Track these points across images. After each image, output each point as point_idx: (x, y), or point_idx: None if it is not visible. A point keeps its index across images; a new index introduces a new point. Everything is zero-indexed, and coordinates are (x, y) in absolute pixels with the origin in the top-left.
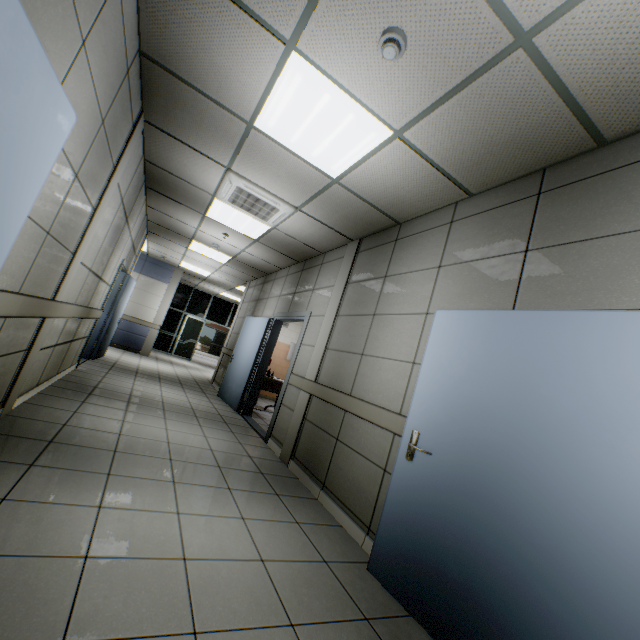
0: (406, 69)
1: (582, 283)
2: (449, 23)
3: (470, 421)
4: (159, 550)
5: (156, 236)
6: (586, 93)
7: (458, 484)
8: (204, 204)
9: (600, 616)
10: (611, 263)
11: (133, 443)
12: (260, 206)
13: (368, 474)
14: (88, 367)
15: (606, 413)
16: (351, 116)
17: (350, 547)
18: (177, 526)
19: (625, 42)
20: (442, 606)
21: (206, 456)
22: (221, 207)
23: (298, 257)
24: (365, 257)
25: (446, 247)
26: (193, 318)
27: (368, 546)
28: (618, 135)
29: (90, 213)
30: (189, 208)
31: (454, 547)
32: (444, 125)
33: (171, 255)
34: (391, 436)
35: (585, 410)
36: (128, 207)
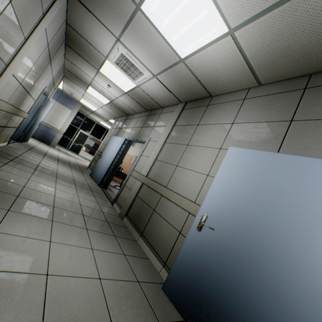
0: None
1: None
2: None
3: (242, 214)
4: (30, 267)
5: (68, 80)
6: None
7: (228, 250)
8: (99, 63)
9: None
10: None
11: (31, 193)
12: (133, 70)
13: (169, 233)
14: (15, 146)
15: None
16: (205, 12)
17: (153, 273)
18: (47, 250)
19: None
20: (206, 321)
21: (76, 207)
22: (109, 67)
23: (148, 107)
24: (187, 112)
25: (239, 112)
26: (83, 132)
27: (163, 273)
28: None
29: (22, 40)
30: (90, 64)
31: (220, 287)
32: (263, 30)
33: (76, 94)
34: (187, 214)
35: None
36: (52, 52)
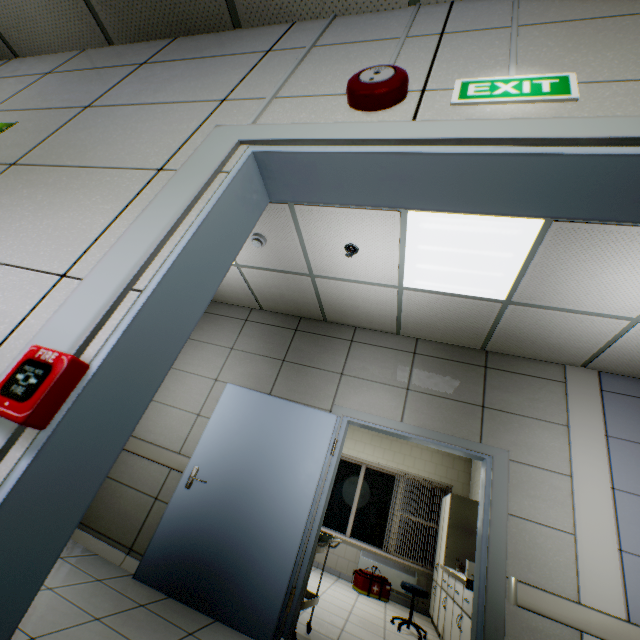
0: (260, 250)
1: (304, 388)
2: (288, 252)
3: (236, 460)
4: None
5: None
6: (326, 303)
7: (221, 500)
8: None
9: (278, 553)
10: (316, 382)
11: None
12: None
13: (138, 503)
14: None
15: (300, 457)
16: None
17: (113, 567)
18: None
19: (342, 298)
20: (195, 580)
21: None
22: None
23: None
24: None
25: (240, 336)
26: None
27: (129, 563)
28: (331, 321)
29: None
30: None
31: (211, 540)
32: (266, 278)
33: None
34: (168, 470)
35: (292, 455)
36: None
